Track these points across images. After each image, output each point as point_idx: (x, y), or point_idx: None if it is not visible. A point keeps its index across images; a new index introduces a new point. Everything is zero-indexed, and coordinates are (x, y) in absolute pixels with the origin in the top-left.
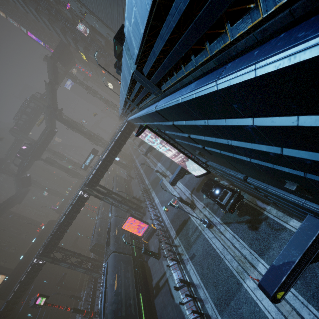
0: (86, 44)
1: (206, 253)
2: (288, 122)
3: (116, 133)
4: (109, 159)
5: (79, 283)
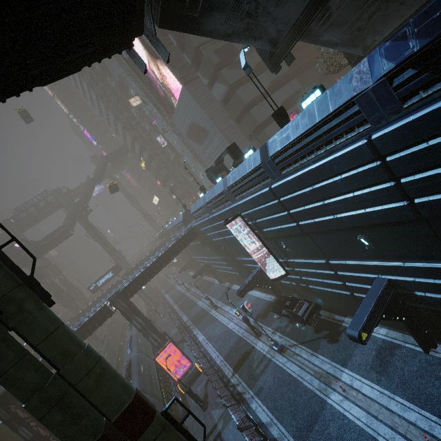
0: (153, 154)
1: (278, 381)
2: (354, 172)
3: (174, 238)
4: (159, 265)
5: None
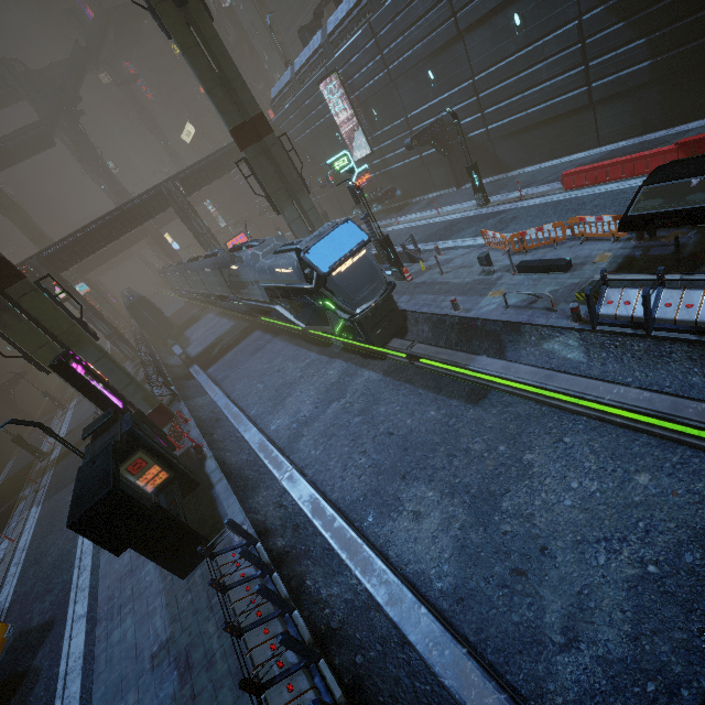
0: None
1: None
2: None
3: None
4: (225, 163)
5: (38, 416)
